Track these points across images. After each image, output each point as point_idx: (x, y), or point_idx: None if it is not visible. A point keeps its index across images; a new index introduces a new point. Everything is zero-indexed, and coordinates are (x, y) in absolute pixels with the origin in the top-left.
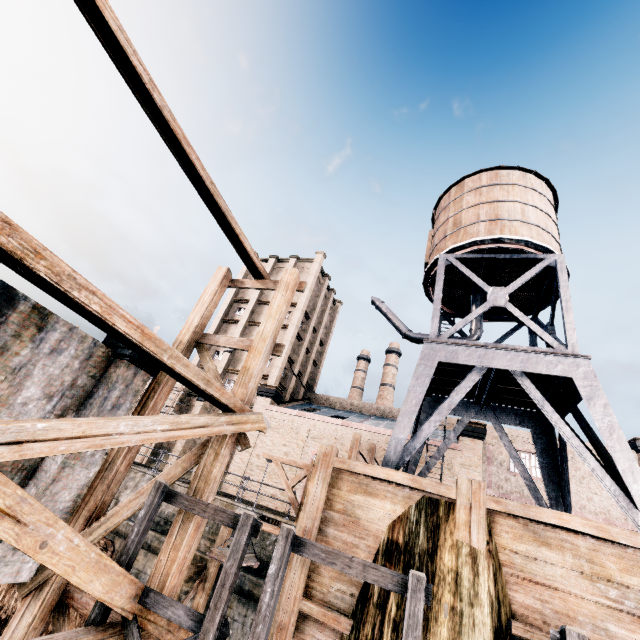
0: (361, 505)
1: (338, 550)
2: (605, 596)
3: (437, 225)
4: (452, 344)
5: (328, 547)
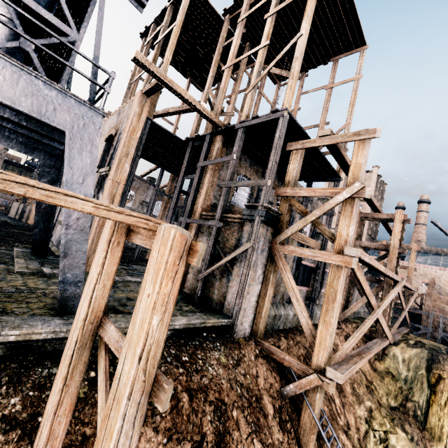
0: (445, 307)
1: None
2: None
3: None
4: None
5: None
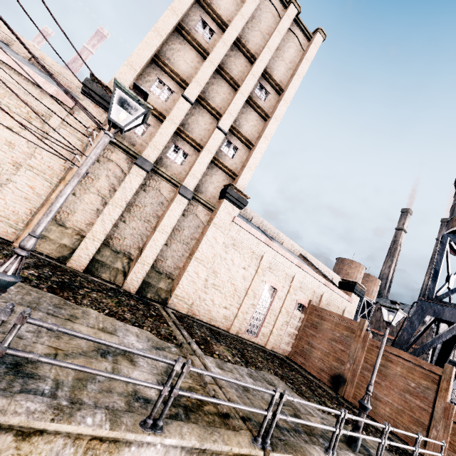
0: None
1: None
2: None
3: None
4: None
5: None
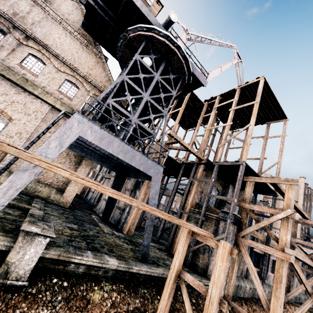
0: None
1: None
2: None
3: None
4: None
5: None
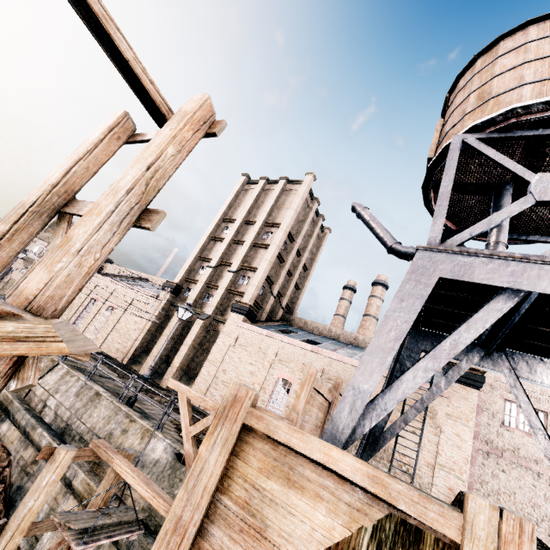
0: (274, 501)
1: None
2: None
3: (450, 110)
4: (464, 253)
5: None
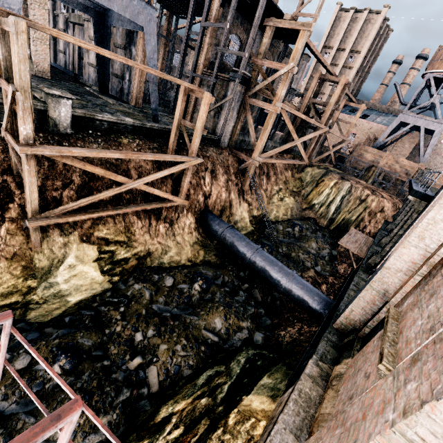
0: (364, 154)
1: (360, 160)
2: (402, 170)
3: None
4: (408, 116)
5: (359, 159)
